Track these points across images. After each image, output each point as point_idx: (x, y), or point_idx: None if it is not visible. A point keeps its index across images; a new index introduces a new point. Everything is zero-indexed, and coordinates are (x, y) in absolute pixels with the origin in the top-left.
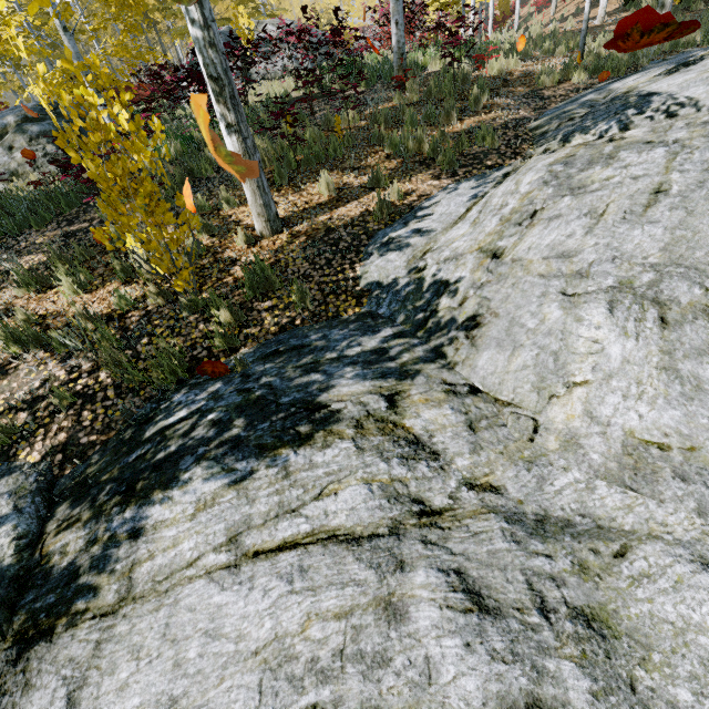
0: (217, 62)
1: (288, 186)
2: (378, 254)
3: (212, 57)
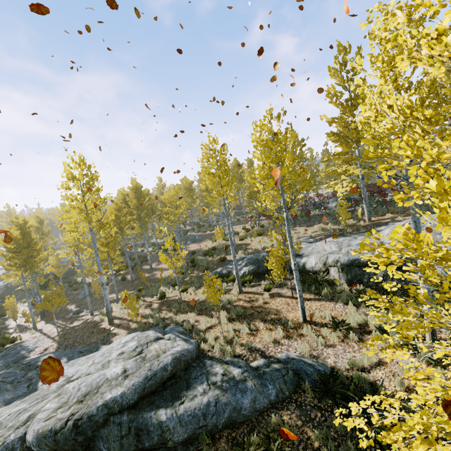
0: (364, 195)
1: (381, 215)
2: (382, 226)
3: (363, 195)
